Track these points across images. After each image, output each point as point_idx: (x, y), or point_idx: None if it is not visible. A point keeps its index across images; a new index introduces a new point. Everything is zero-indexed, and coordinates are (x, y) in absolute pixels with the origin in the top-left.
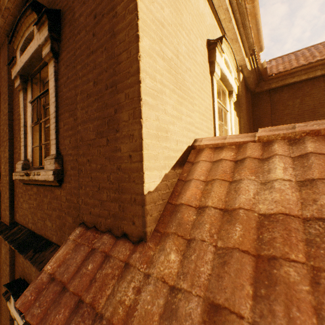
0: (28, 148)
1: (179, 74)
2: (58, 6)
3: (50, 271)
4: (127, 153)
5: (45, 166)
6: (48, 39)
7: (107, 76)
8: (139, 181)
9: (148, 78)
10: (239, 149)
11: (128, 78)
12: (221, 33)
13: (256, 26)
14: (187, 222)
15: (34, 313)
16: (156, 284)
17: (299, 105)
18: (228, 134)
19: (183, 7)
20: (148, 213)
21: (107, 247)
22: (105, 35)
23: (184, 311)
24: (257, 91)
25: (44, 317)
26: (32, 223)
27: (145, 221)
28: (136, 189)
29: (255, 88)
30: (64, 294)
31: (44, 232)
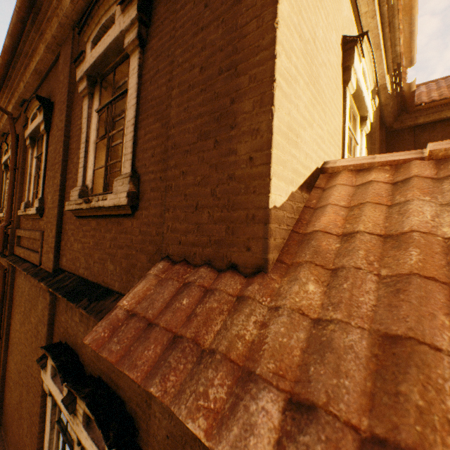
0: (88, 170)
1: (314, 65)
2: None
3: (127, 307)
4: (246, 155)
5: (115, 189)
6: (135, 22)
7: (223, 57)
8: (263, 191)
9: (284, 55)
10: (397, 170)
11: (256, 55)
12: (358, 34)
13: (409, 26)
14: (326, 250)
15: (112, 349)
16: (291, 316)
17: None
18: None
19: None
20: (272, 234)
21: (207, 281)
22: (224, 4)
23: (341, 342)
24: (396, 127)
25: (127, 354)
26: (84, 268)
27: (267, 245)
28: (257, 202)
29: (392, 122)
30: (153, 329)
31: (103, 278)
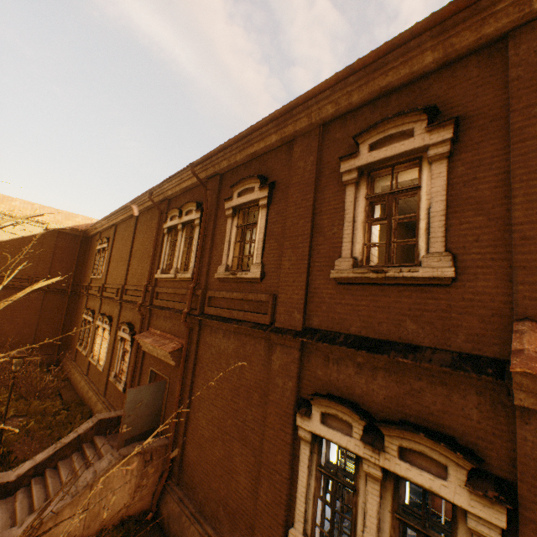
0: (355, 245)
1: None
2: (451, 110)
3: (532, 350)
4: None
5: (425, 264)
6: (445, 141)
7: None
8: None
9: None
10: None
11: None
12: None
13: None
14: None
15: None
16: None
17: None
18: None
19: None
20: None
21: None
22: None
23: None
24: None
25: None
26: (360, 328)
27: None
28: None
29: None
30: None
31: (397, 336)
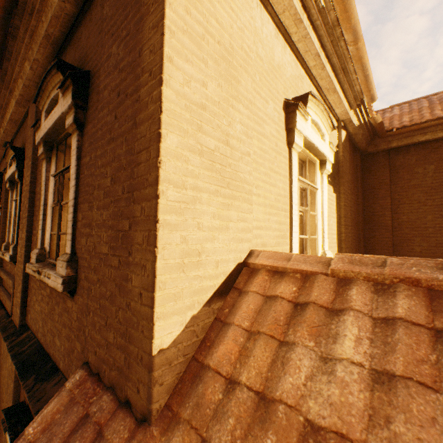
0: (46, 233)
1: (227, 166)
2: (88, 65)
3: (31, 437)
4: (138, 288)
5: (58, 268)
6: (72, 108)
7: (125, 176)
8: (148, 334)
9: (172, 188)
10: (305, 282)
11: (146, 187)
12: (311, 82)
13: (362, 72)
14: (208, 403)
15: None
16: None
17: (433, 173)
18: (317, 221)
19: (242, 71)
20: (157, 381)
21: (105, 415)
22: (127, 122)
23: None
24: (370, 150)
25: None
26: (42, 333)
27: (151, 394)
28: (144, 343)
29: (366, 146)
30: None
31: (53, 351)
